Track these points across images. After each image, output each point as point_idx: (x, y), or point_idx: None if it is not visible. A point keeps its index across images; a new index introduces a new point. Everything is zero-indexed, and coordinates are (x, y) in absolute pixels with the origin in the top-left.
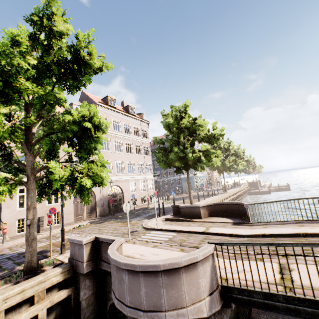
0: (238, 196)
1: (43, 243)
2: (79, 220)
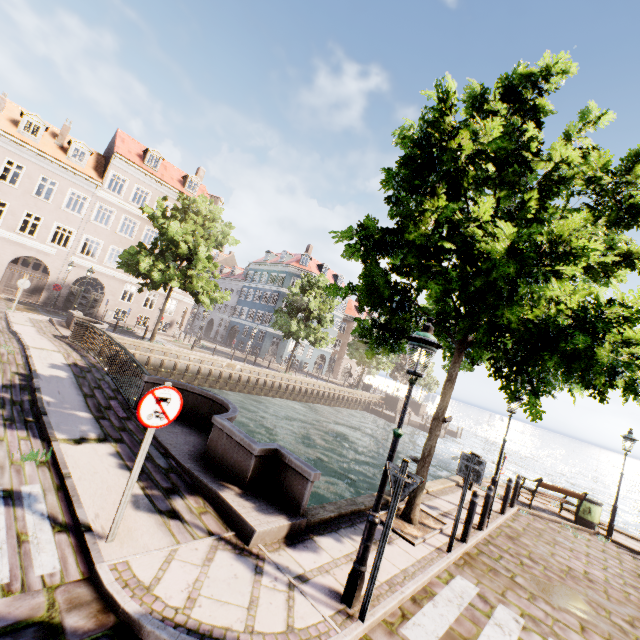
0: (313, 391)
1: None
2: (7, 293)
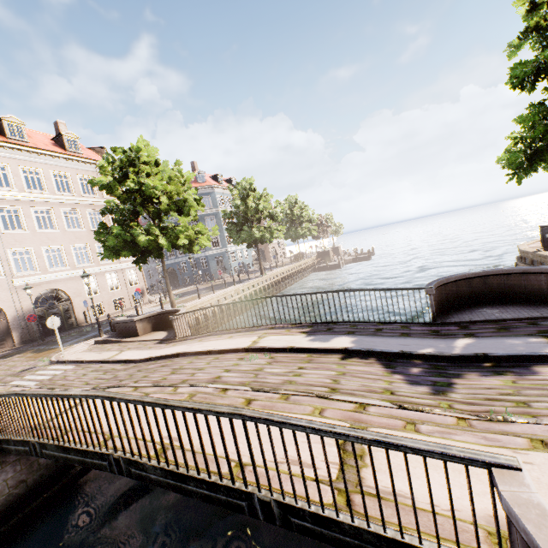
0: (286, 278)
1: None
2: None
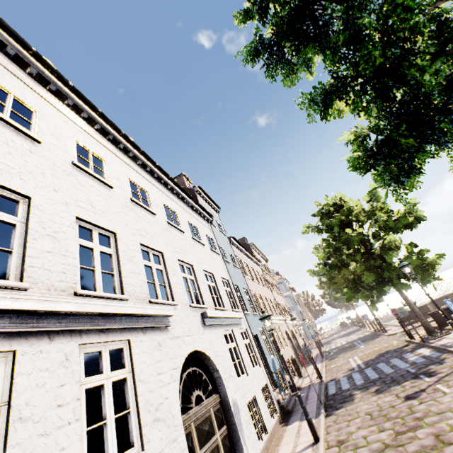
0: None
1: (352, 362)
2: None
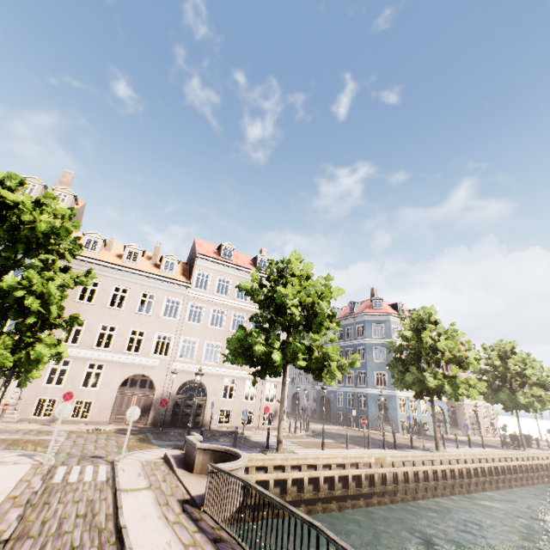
0: (484, 470)
1: (19, 436)
2: (118, 422)
